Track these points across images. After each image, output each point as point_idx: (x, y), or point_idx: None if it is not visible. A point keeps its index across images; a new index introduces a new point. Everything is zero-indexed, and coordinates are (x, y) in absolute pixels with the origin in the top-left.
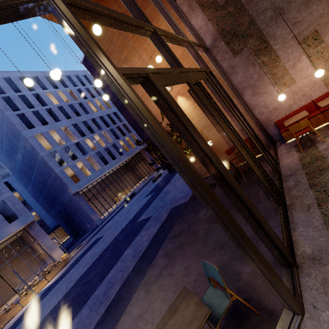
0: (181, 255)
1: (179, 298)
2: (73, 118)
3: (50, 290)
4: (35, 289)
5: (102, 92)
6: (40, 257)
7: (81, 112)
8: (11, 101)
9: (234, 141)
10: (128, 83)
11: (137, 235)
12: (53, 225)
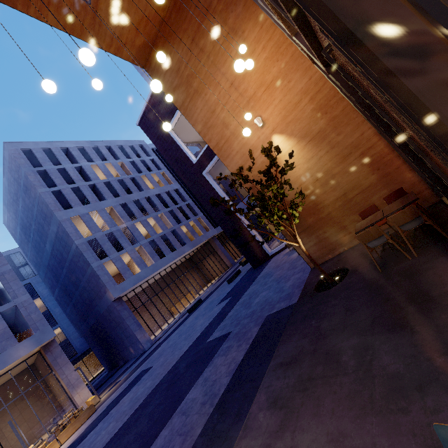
0: (311, 404)
1: None
2: (123, 196)
3: None
4: None
5: (161, 164)
6: (57, 401)
7: (133, 189)
8: (48, 175)
9: None
10: None
11: (208, 365)
12: (83, 350)
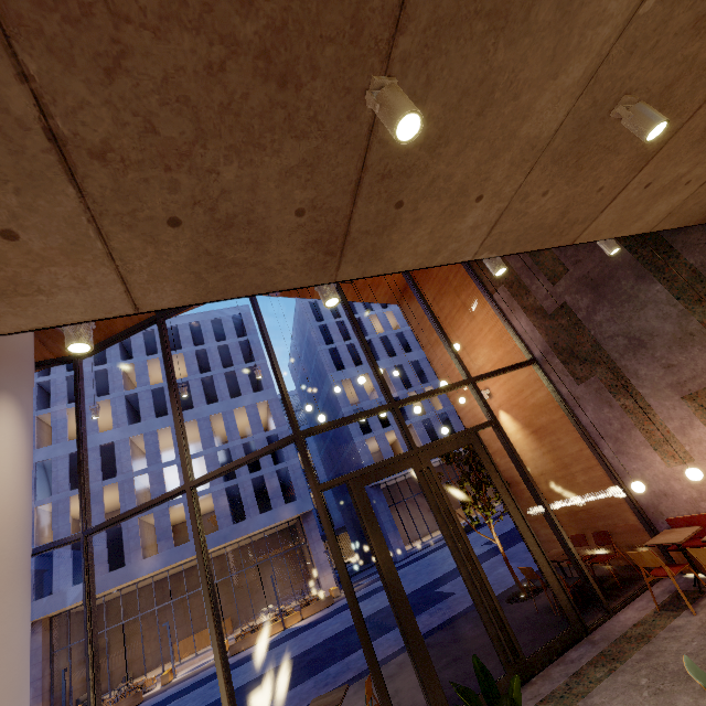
0: (409, 673)
1: (337, 689)
2: (399, 356)
3: (298, 633)
4: (285, 619)
5: None
6: (308, 573)
7: (413, 346)
8: (328, 329)
9: (455, 550)
10: (321, 498)
11: (416, 616)
12: (340, 524)
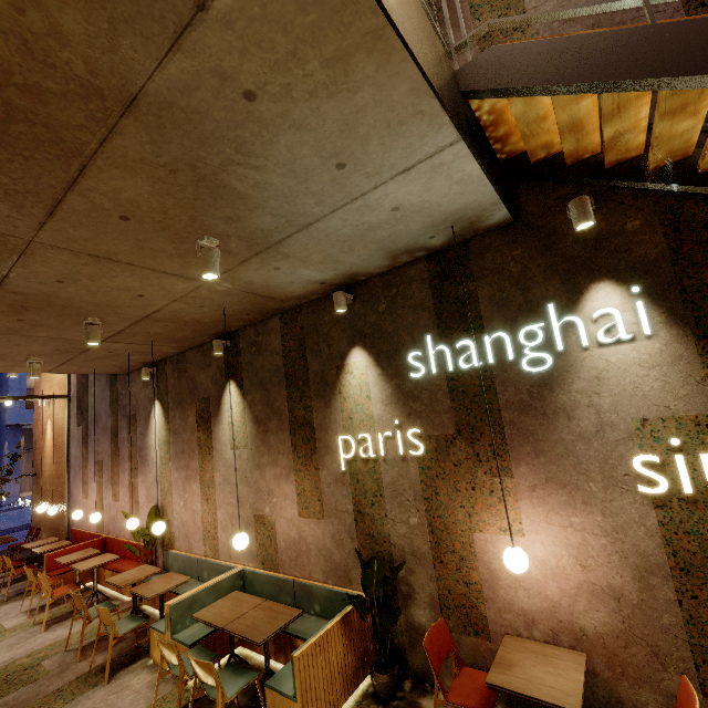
0: None
1: None
2: None
3: None
4: None
5: None
6: None
7: None
8: None
9: None
10: None
11: None
12: None
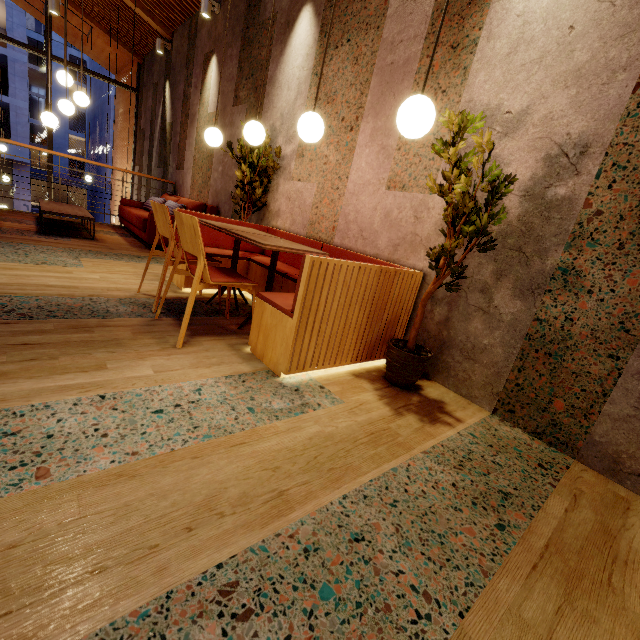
0: None
1: None
2: None
3: None
4: None
5: None
6: None
7: None
8: None
9: None
10: None
11: None
12: None
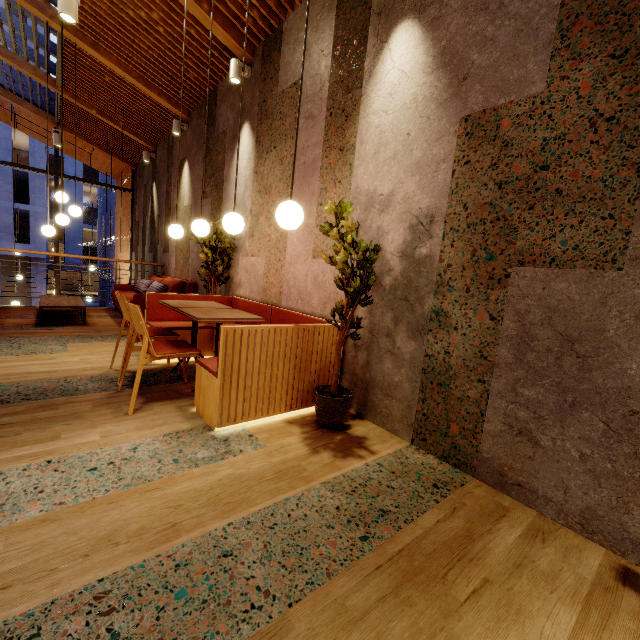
0: None
1: None
2: None
3: None
4: None
5: None
6: None
7: None
8: None
9: None
10: None
11: None
12: None
